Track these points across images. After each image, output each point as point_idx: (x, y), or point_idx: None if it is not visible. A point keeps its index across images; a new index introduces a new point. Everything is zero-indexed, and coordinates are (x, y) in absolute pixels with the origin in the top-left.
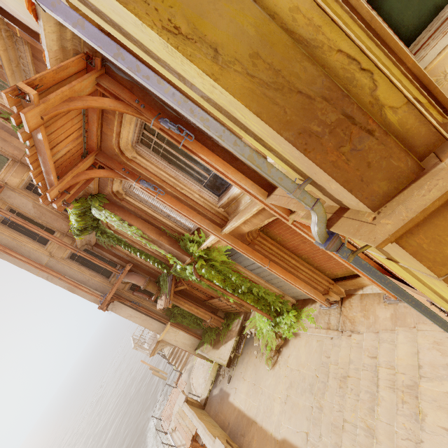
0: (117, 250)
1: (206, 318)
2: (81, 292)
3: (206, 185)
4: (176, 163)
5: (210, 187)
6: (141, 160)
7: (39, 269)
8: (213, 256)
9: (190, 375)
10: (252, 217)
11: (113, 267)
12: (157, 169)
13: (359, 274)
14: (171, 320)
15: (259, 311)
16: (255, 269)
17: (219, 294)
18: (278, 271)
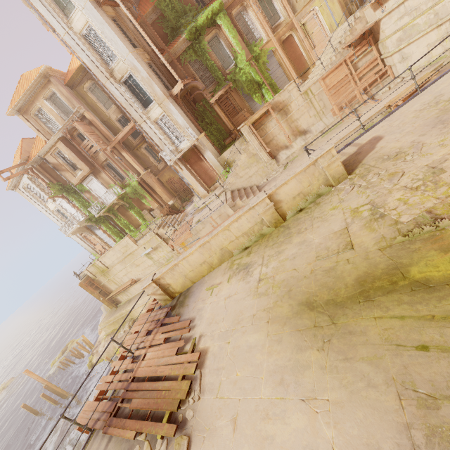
0: (189, 68)
1: (232, 127)
2: (155, 81)
3: (269, 20)
4: (264, 8)
5: (270, 22)
6: (256, 0)
7: (150, 41)
8: (261, 56)
9: (196, 212)
10: (285, 28)
11: (168, 89)
12: (259, 5)
13: (311, 53)
14: (205, 132)
15: (274, 94)
16: (273, 73)
17: (252, 92)
18: (287, 60)
